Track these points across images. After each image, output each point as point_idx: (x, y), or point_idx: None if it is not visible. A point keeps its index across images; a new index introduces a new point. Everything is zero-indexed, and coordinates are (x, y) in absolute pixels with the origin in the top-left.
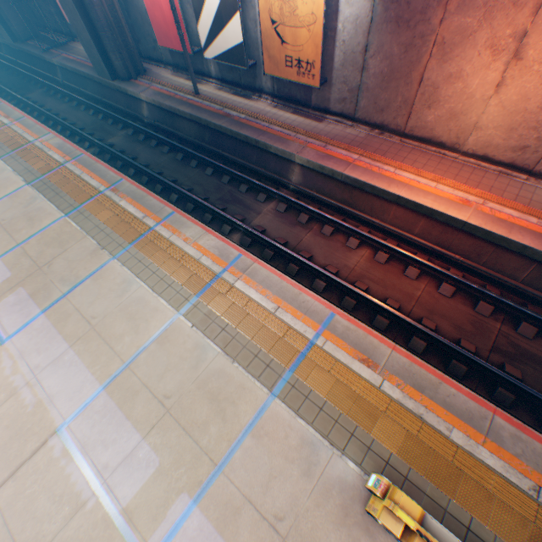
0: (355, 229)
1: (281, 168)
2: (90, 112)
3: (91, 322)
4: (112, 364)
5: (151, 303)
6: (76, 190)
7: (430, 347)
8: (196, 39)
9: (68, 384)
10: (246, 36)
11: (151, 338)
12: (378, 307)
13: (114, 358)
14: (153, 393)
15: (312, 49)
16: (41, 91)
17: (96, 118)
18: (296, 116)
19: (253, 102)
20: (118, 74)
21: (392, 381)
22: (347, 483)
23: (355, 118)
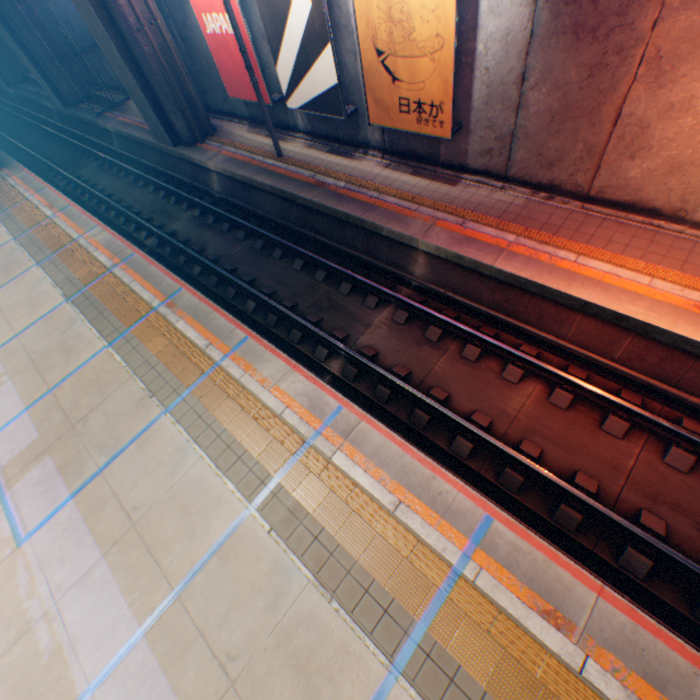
0: (515, 352)
1: (398, 257)
2: (149, 188)
3: (131, 515)
4: (156, 590)
5: (212, 487)
6: (124, 307)
7: (659, 566)
8: (275, 83)
9: (96, 619)
10: (341, 74)
11: (211, 548)
12: (562, 490)
13: (160, 580)
14: (212, 648)
15: (439, 85)
16: (95, 166)
17: (156, 197)
18: (418, 178)
19: (356, 161)
20: (181, 139)
21: (603, 661)
22: None
23: (507, 177)
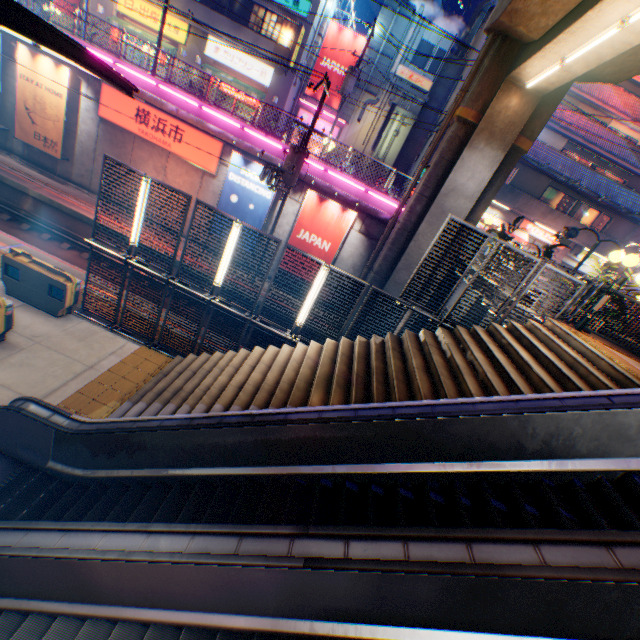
0: (71, 238)
1: (17, 198)
2: None
3: None
4: None
5: None
6: None
7: None
8: None
9: None
10: (4, 110)
11: None
12: None
13: None
14: None
15: (58, 135)
16: None
17: None
18: (44, 176)
19: (2, 155)
20: None
21: None
22: None
23: (92, 190)
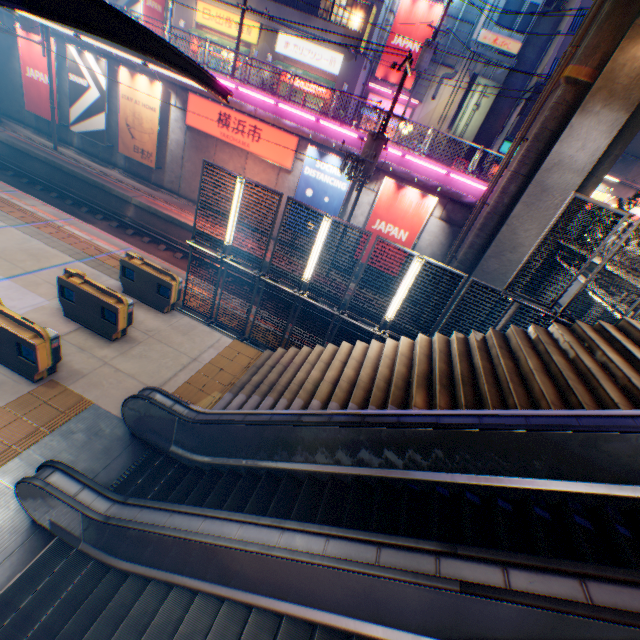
0: (166, 240)
1: (122, 207)
2: None
3: None
4: None
5: None
6: None
7: None
8: (67, 118)
9: None
10: (110, 129)
11: None
12: None
13: None
14: None
15: (153, 147)
16: None
17: None
18: (141, 185)
19: (109, 169)
20: None
21: None
22: (117, 286)
23: (180, 195)
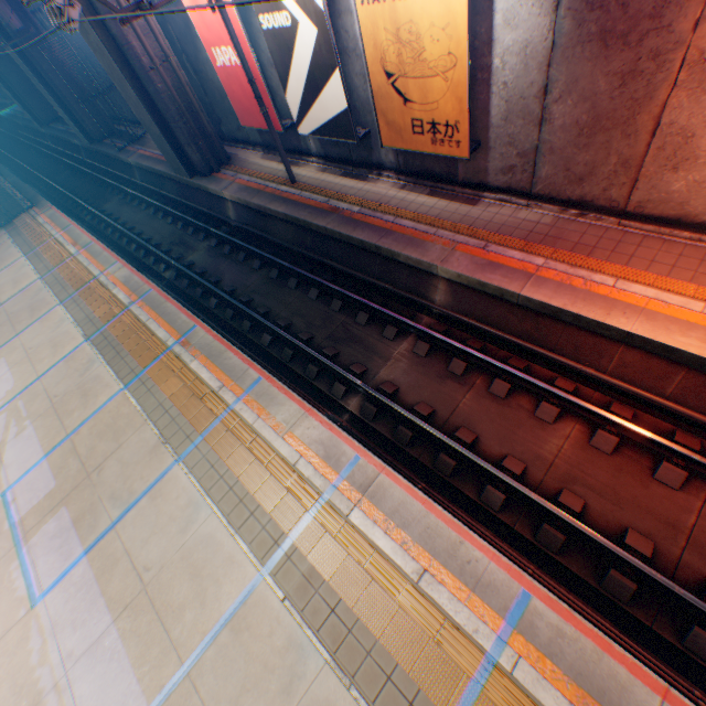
0: (549, 388)
1: (417, 283)
2: (168, 219)
3: (142, 576)
4: (165, 664)
5: (224, 547)
6: (140, 346)
7: None
8: (286, 110)
9: (105, 694)
10: (352, 97)
11: (222, 617)
12: (611, 552)
13: (169, 652)
14: None
15: (453, 104)
16: (118, 199)
17: (174, 228)
18: (435, 198)
19: (370, 183)
20: (197, 169)
21: None
22: None
23: (532, 194)
